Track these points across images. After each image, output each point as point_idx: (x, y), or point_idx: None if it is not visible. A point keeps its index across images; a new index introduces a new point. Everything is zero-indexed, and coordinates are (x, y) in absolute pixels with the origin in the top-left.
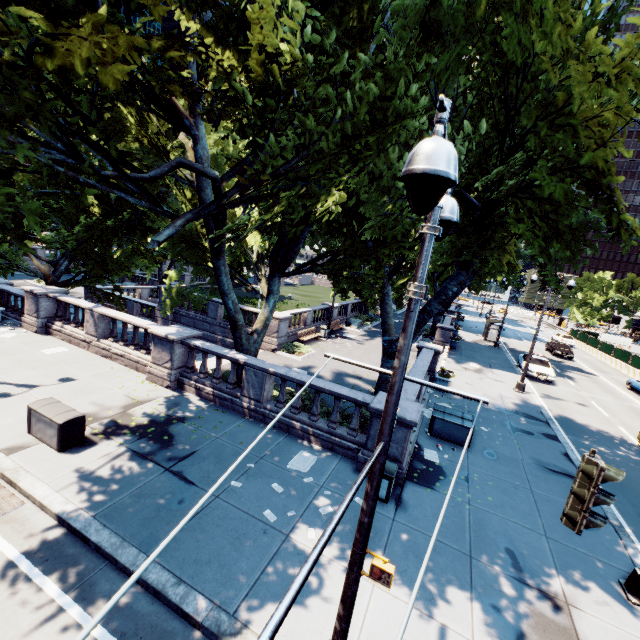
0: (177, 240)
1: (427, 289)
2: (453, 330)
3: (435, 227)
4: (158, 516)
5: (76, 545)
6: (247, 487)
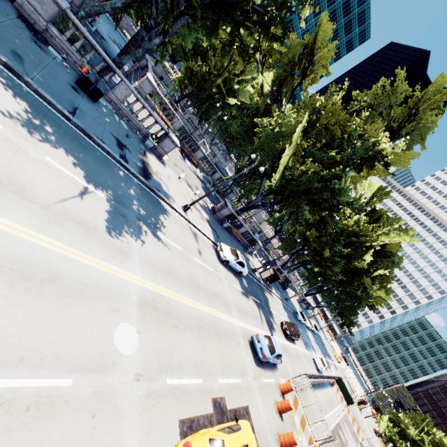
0: None
1: None
2: (249, 245)
3: None
4: None
5: None
6: None
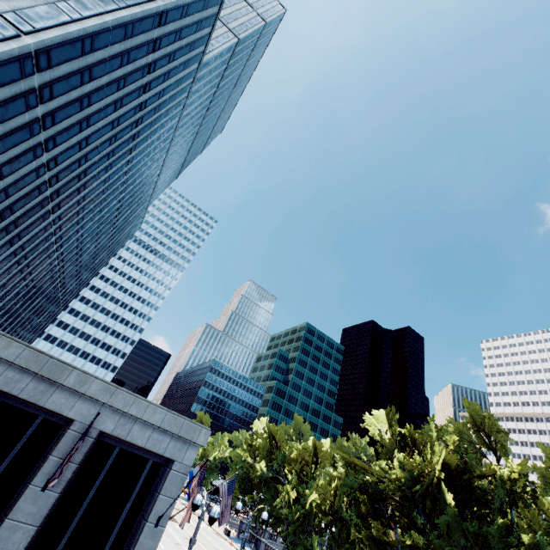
0: None
1: None
2: None
3: None
4: None
5: None
6: None
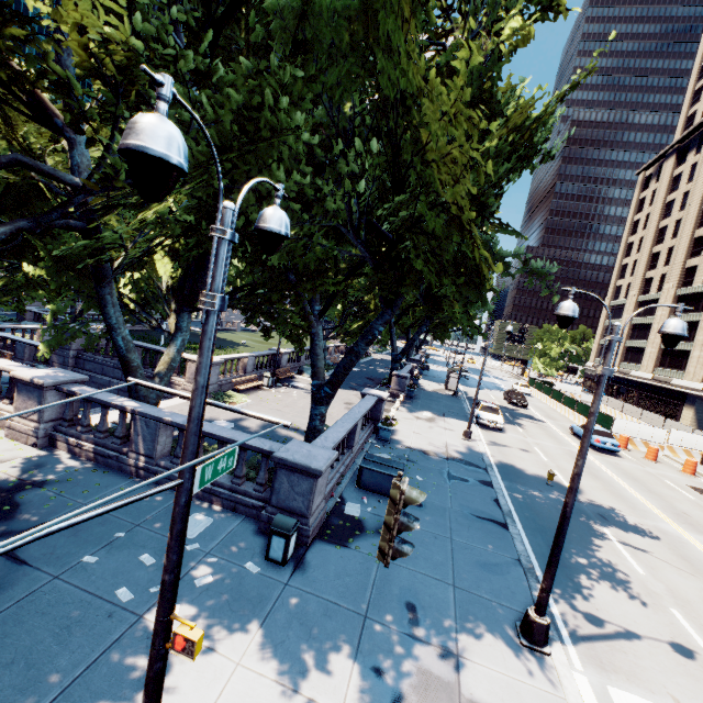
0: (60, 264)
1: (222, 299)
2: (414, 379)
3: (222, 229)
4: None
5: None
6: (105, 562)
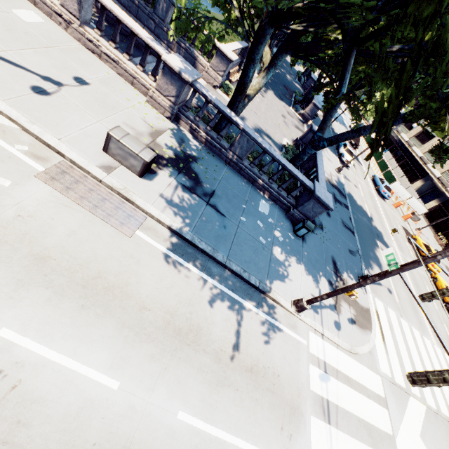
0: None
1: None
2: None
3: None
4: (219, 235)
5: (190, 247)
6: (248, 221)
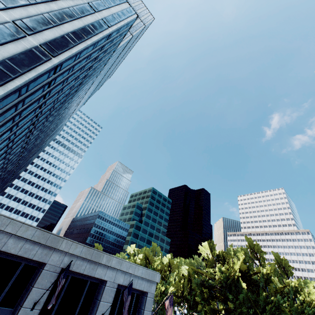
0: None
1: None
2: None
3: None
4: None
5: None
6: None
